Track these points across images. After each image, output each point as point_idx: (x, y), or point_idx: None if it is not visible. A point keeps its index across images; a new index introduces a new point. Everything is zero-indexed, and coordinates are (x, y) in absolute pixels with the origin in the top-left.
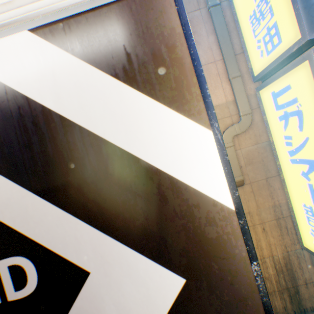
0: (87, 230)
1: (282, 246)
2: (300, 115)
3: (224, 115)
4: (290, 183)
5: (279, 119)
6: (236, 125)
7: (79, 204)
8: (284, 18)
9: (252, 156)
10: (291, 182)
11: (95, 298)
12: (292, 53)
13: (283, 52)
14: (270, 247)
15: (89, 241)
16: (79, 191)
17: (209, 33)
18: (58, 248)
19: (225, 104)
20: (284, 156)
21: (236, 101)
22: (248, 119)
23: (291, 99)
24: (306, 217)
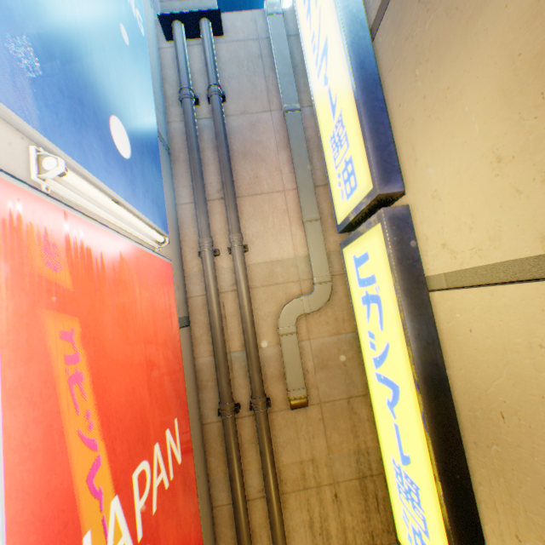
0: None
1: (367, 533)
2: (379, 303)
3: (289, 278)
4: (378, 414)
5: (362, 301)
6: (305, 298)
7: None
8: (358, 154)
9: (328, 354)
10: (379, 413)
11: None
12: (369, 206)
13: (360, 201)
14: (345, 533)
15: None
16: None
17: (281, 147)
18: None
19: (293, 260)
20: (370, 364)
21: (310, 258)
22: (326, 291)
23: (370, 275)
24: (397, 484)
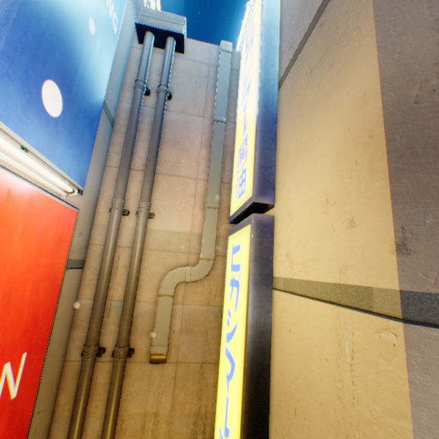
0: None
1: None
2: (238, 288)
3: (181, 248)
4: (220, 383)
5: (230, 283)
6: (189, 269)
7: None
8: (250, 167)
9: (196, 320)
10: (221, 382)
11: None
12: (249, 209)
13: (244, 203)
14: None
15: None
16: None
17: (205, 145)
18: None
19: (188, 235)
20: (224, 337)
21: (202, 237)
22: (207, 267)
23: (238, 263)
24: None
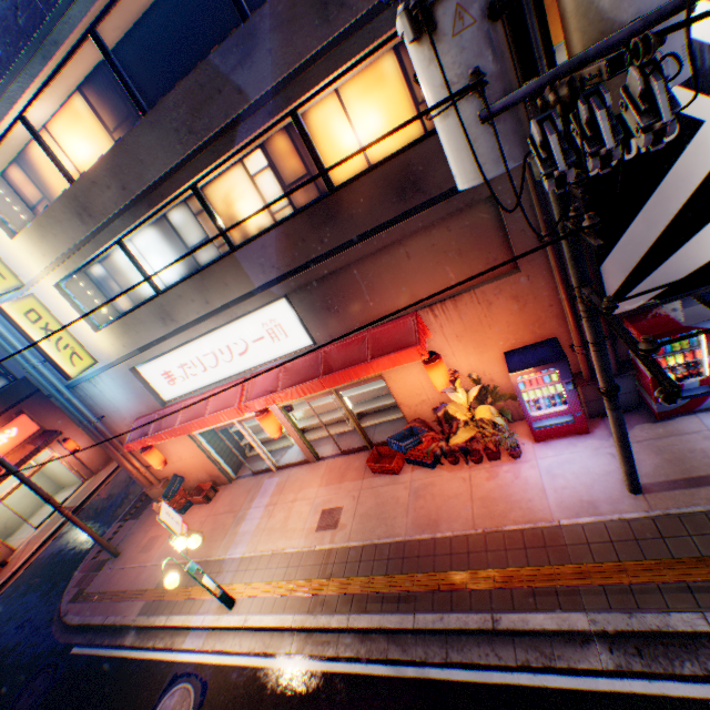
0: (706, 102)
1: None
2: None
3: None
4: None
5: None
6: None
7: (705, 90)
8: None
9: None
10: None
11: (703, 134)
12: None
13: None
14: None
15: (706, 107)
16: (707, 83)
17: None
18: (689, 115)
19: None
20: None
21: None
22: None
23: None
24: None
